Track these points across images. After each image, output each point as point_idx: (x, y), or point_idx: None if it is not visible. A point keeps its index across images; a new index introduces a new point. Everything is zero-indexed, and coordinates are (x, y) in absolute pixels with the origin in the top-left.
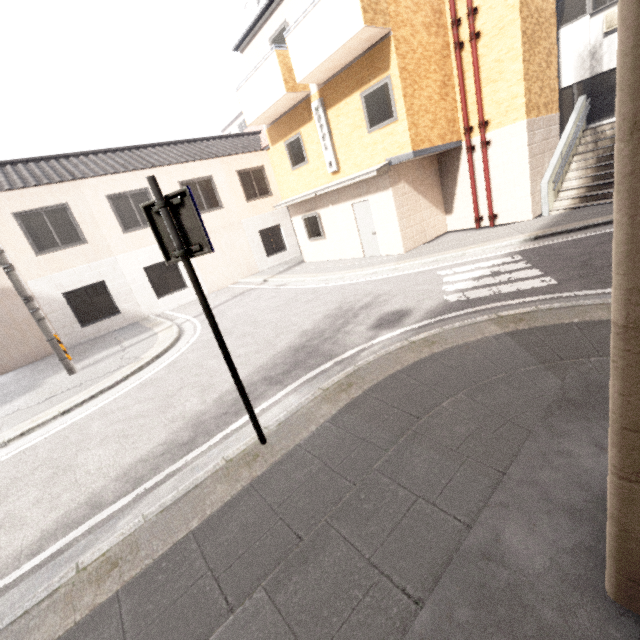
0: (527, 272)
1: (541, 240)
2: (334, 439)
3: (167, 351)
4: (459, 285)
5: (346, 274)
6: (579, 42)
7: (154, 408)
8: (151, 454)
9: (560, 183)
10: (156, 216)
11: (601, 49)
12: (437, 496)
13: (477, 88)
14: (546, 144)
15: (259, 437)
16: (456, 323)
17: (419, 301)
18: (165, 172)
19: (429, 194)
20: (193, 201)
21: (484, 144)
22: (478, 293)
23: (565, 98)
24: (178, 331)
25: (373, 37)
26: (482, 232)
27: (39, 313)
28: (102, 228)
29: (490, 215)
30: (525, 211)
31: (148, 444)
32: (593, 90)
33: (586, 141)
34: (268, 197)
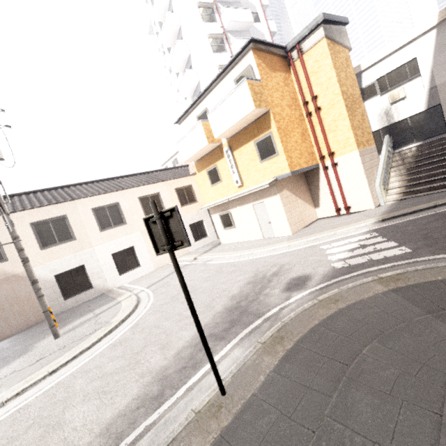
0: (386, 244)
1: (386, 221)
2: (282, 387)
3: (130, 315)
4: (339, 255)
5: (254, 251)
6: (377, 108)
7: (125, 365)
8: (128, 408)
9: (386, 185)
10: (152, 224)
11: (391, 111)
12: (390, 441)
13: (324, 135)
14: (372, 163)
15: (220, 388)
16: (349, 284)
17: (314, 268)
18: (130, 192)
19: (302, 196)
20: (179, 214)
21: (333, 165)
22: (356, 260)
23: (375, 137)
24: (136, 299)
25: (260, 113)
26: (342, 218)
27: (40, 291)
28: (87, 229)
29: (345, 207)
30: (369, 203)
31: (124, 399)
32: (392, 132)
33: (396, 159)
34: (195, 203)
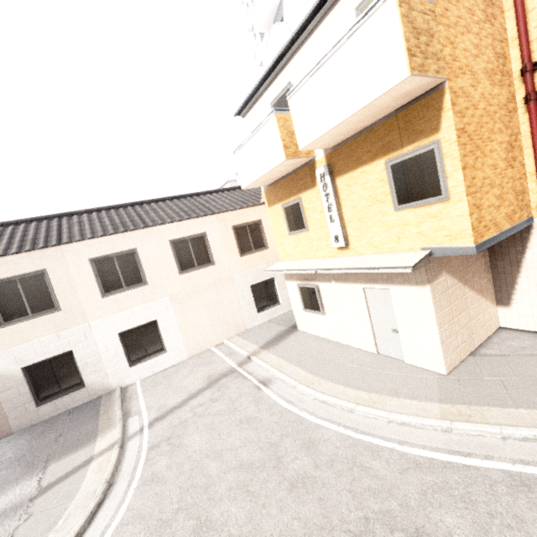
0: None
1: None
2: None
3: None
4: None
5: (358, 407)
6: None
7: None
8: None
9: None
10: None
11: None
12: None
13: None
14: None
15: None
16: None
17: None
18: (157, 231)
19: (476, 282)
20: None
21: None
22: None
23: None
24: (109, 476)
25: (416, 90)
26: None
27: None
28: (79, 293)
29: None
30: None
31: None
32: None
33: None
34: (263, 250)
